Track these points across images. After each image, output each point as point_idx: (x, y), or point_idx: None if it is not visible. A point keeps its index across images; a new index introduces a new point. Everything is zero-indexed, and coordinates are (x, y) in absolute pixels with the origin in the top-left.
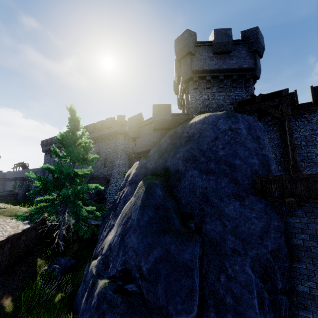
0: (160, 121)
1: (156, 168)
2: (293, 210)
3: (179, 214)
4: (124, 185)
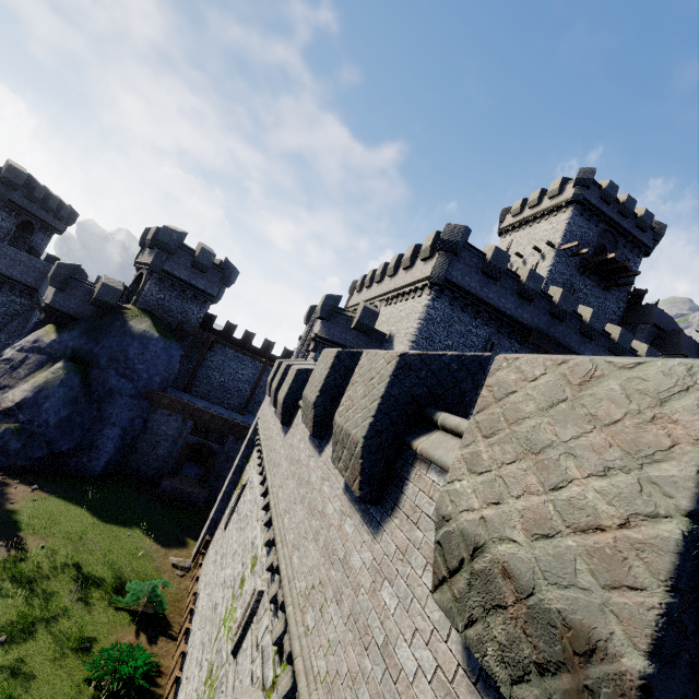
0: (103, 302)
1: (80, 353)
2: (157, 411)
3: (87, 397)
4: (29, 349)
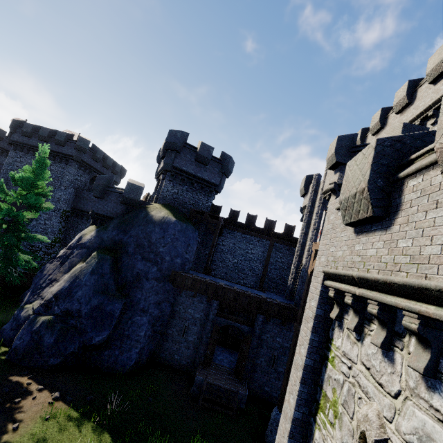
0: (129, 199)
1: (111, 243)
2: (182, 293)
3: (117, 283)
4: (74, 245)
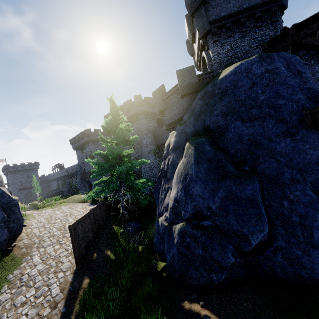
0: (187, 86)
1: (196, 130)
2: None
3: (231, 162)
4: (167, 154)
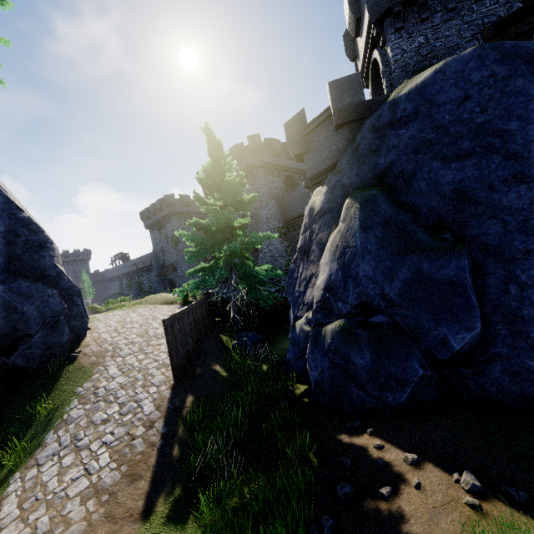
0: (346, 109)
1: (362, 180)
2: None
3: (422, 227)
4: (309, 223)
